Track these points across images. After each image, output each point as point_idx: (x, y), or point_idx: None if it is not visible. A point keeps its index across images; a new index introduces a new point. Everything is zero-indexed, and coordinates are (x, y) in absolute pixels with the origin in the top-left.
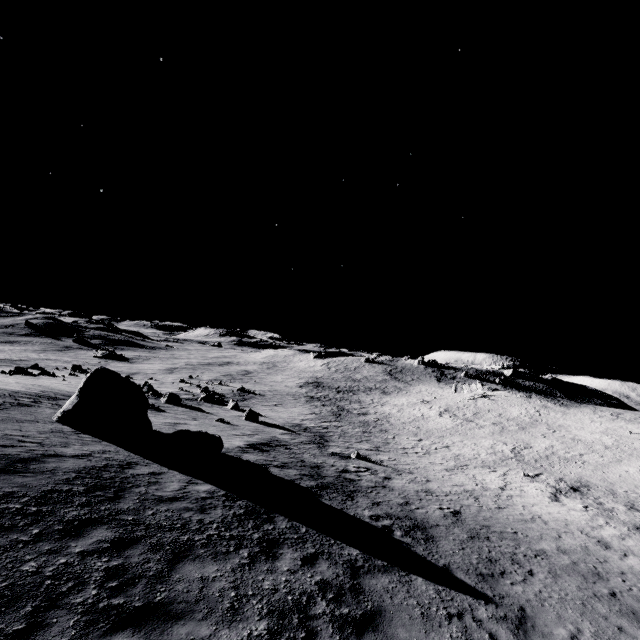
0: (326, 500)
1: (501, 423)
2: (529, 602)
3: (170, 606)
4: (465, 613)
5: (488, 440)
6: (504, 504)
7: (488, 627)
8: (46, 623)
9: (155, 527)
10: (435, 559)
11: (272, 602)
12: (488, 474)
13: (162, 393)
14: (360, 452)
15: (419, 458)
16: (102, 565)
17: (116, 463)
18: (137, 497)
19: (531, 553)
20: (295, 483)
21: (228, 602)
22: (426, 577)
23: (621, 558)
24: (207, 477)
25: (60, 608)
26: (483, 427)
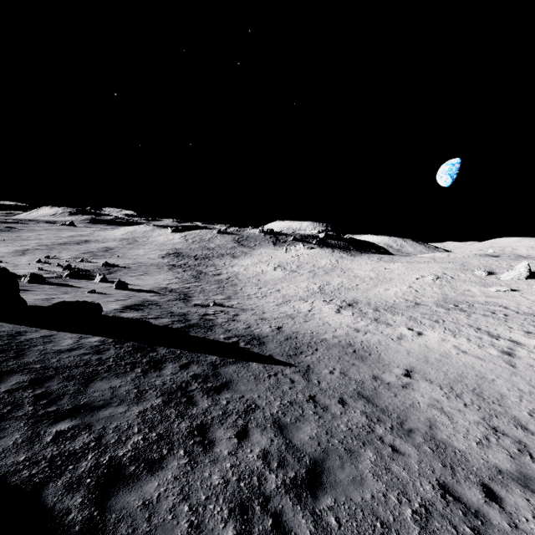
0: (193, 333)
1: (314, 271)
2: (313, 362)
3: (93, 404)
4: (278, 373)
5: (305, 283)
6: (309, 319)
7: (290, 376)
8: (2, 428)
9: (63, 368)
10: (264, 353)
11: (163, 390)
12: (302, 304)
13: (20, 275)
14: (216, 301)
15: (259, 300)
16: (29, 394)
17: (5, 334)
18: (38, 353)
19: (319, 341)
20: (168, 327)
21: (133, 395)
22: (258, 362)
23: (363, 335)
24: (95, 332)
25: (8, 420)
26: (303, 275)
